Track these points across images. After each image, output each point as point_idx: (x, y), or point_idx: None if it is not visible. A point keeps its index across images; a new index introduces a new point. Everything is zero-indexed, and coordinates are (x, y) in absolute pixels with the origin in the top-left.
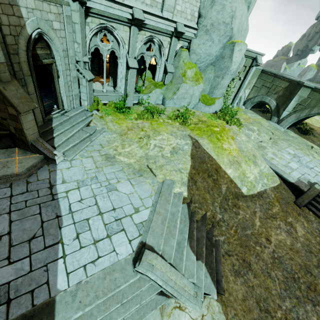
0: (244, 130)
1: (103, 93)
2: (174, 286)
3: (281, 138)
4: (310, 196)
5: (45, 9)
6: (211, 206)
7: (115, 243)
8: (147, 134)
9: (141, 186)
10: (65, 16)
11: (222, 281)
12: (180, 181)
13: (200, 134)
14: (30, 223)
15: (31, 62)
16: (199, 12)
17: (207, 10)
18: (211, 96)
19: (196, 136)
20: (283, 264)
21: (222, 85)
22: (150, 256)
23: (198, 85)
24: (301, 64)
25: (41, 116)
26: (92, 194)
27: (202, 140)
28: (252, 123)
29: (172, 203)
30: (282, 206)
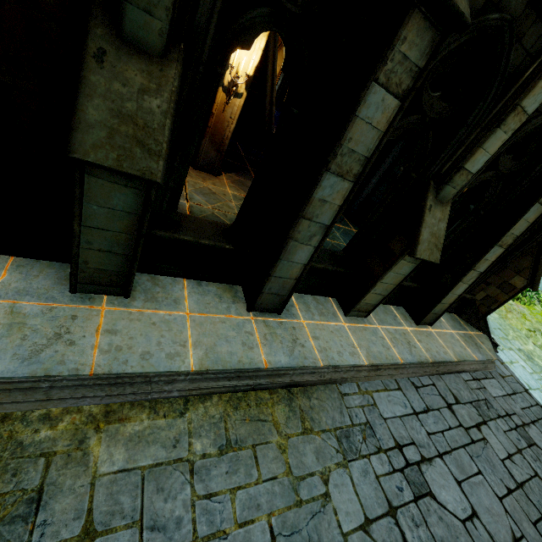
0: None
1: None
2: None
3: None
4: None
5: None
6: None
7: None
8: (535, 327)
9: None
10: None
11: None
12: None
13: None
14: None
15: None
16: None
17: None
18: None
19: None
20: None
21: None
22: None
23: None
24: None
25: None
26: None
27: None
28: None
29: None
30: None
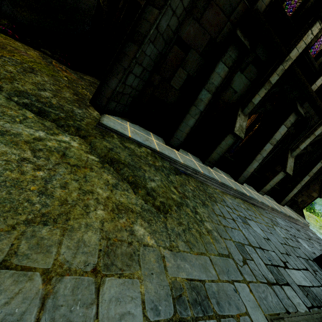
0: None
1: None
2: None
3: None
4: None
5: None
6: None
7: None
8: None
9: None
10: None
11: None
12: None
13: None
14: None
15: None
16: None
17: None
18: None
19: None
20: None
21: None
22: None
23: None
24: None
25: None
26: None
27: None
28: None
29: None
30: None
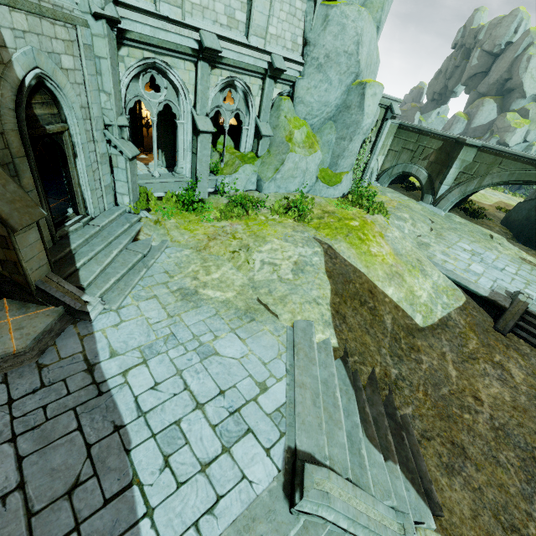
0: (392, 220)
1: (155, 179)
2: (369, 524)
3: (445, 228)
4: (516, 314)
5: (47, 32)
6: (377, 356)
7: (242, 460)
8: (244, 243)
9: (258, 340)
10: (82, 46)
11: (433, 490)
12: (320, 320)
13: (332, 235)
14: (63, 454)
15: (25, 130)
16: (304, 37)
17: (317, 33)
18: (334, 170)
19: (326, 239)
20: (511, 436)
21: (350, 151)
22: (317, 475)
23: (313, 154)
24: (441, 114)
25: (47, 231)
26: (173, 369)
27: (338, 245)
28: (399, 208)
29: (317, 362)
30: (480, 337)
